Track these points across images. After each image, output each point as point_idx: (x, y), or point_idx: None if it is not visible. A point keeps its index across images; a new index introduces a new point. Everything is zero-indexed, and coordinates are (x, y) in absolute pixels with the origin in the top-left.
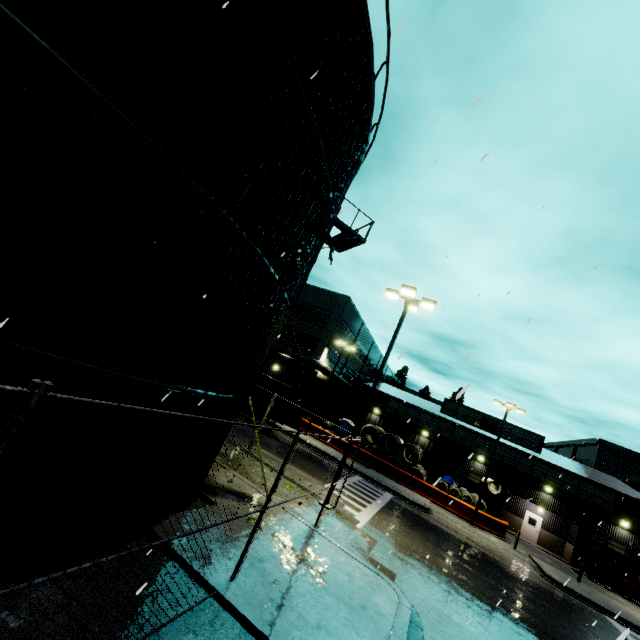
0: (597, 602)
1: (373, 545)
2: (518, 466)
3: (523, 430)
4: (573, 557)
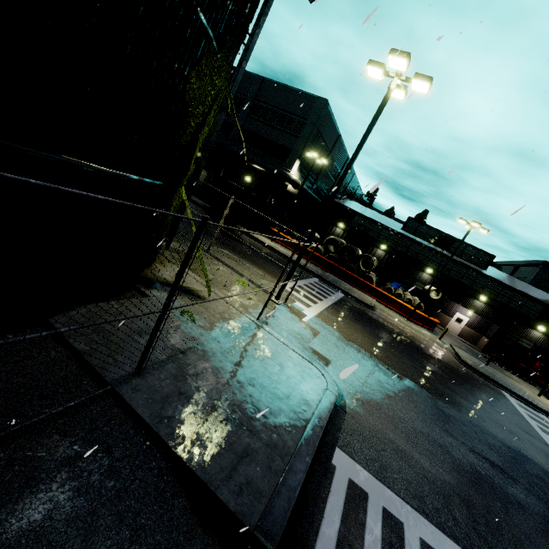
0: (498, 381)
1: (315, 336)
2: (462, 279)
3: (477, 249)
4: (485, 347)
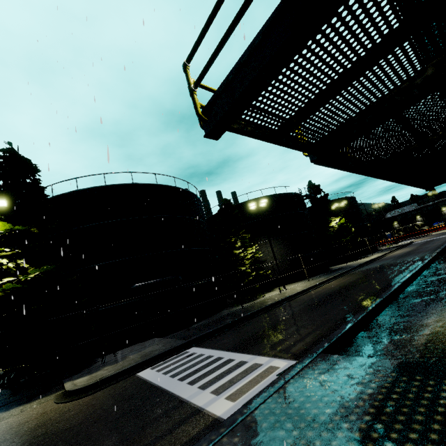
0: None
1: None
2: None
3: None
4: None
